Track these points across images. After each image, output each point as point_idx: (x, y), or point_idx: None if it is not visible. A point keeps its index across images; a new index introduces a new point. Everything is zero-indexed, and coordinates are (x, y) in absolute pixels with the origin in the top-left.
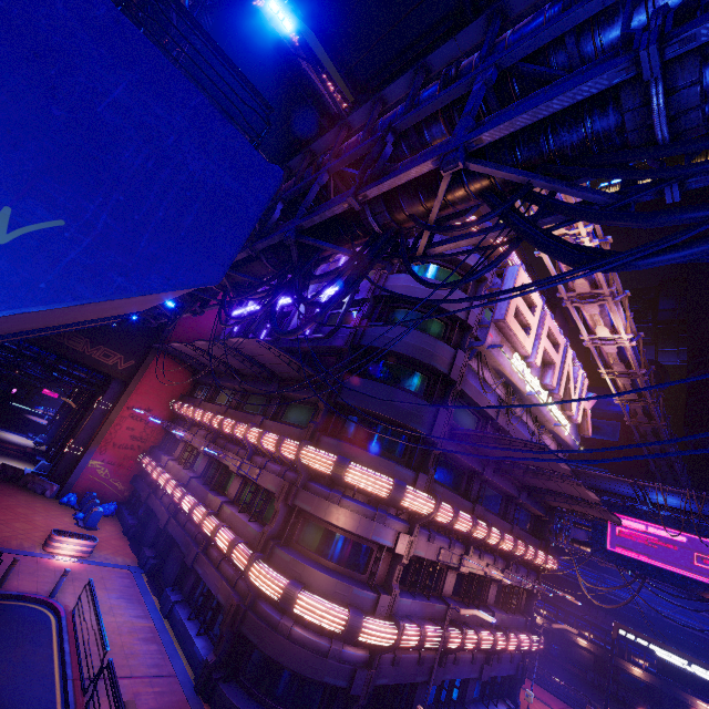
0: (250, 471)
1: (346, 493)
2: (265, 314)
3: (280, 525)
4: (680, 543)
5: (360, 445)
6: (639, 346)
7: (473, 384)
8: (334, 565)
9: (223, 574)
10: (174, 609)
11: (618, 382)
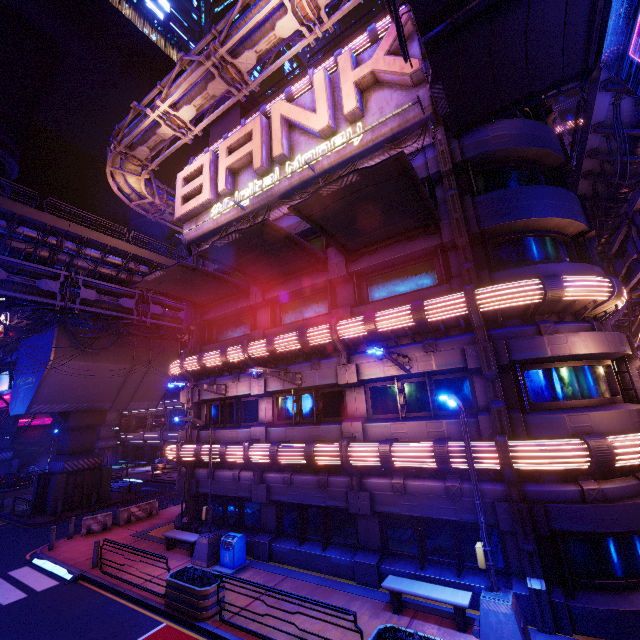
0: None
1: None
2: None
3: None
4: None
5: None
6: None
7: None
8: None
9: None
10: None
11: None
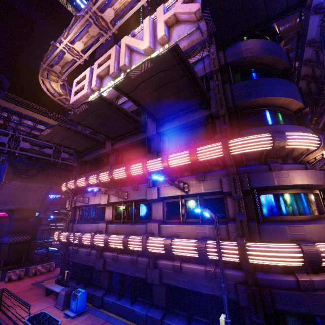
0: None
1: None
2: None
3: None
4: None
5: None
6: None
7: None
8: None
9: None
10: None
11: None
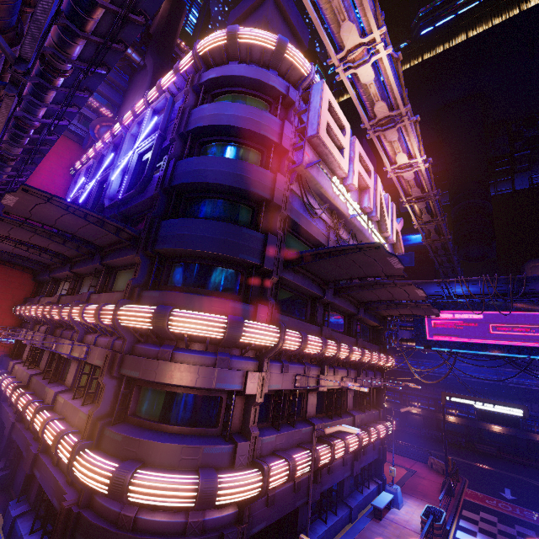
0: (80, 351)
1: (178, 346)
2: (88, 196)
3: (111, 401)
4: (479, 320)
5: (188, 291)
6: (429, 172)
7: (300, 212)
8: (178, 428)
9: (61, 472)
10: (15, 526)
11: (416, 209)
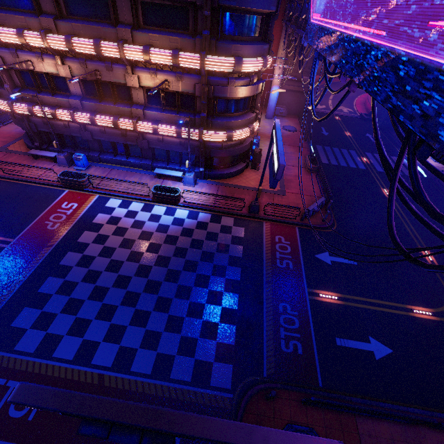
0: None
1: None
2: None
3: None
4: None
5: None
6: None
7: None
8: None
9: None
10: None
11: None
